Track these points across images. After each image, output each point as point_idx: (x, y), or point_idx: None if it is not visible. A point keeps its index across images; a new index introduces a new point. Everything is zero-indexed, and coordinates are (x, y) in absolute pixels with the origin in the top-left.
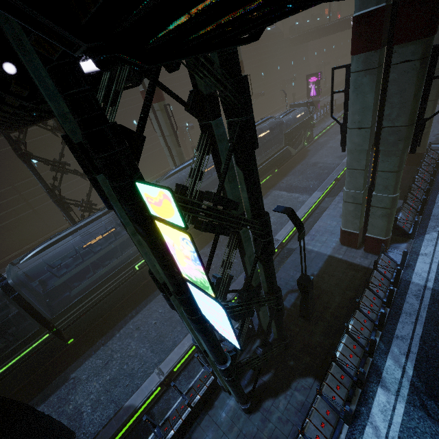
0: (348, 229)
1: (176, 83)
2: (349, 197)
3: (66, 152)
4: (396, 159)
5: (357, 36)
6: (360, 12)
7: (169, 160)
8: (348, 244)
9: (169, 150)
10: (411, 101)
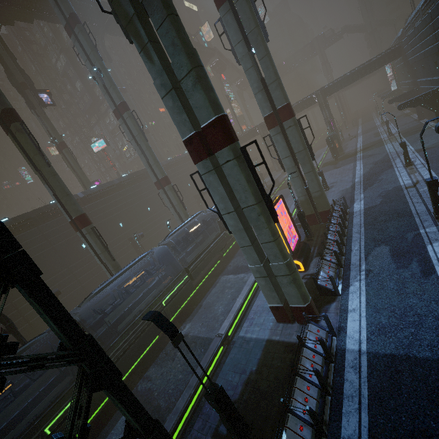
0: (272, 304)
1: (123, 203)
2: (255, 272)
3: (3, 295)
4: (267, 230)
5: (190, 153)
6: (184, 139)
7: (108, 276)
8: (282, 320)
9: (105, 266)
10: (248, 185)
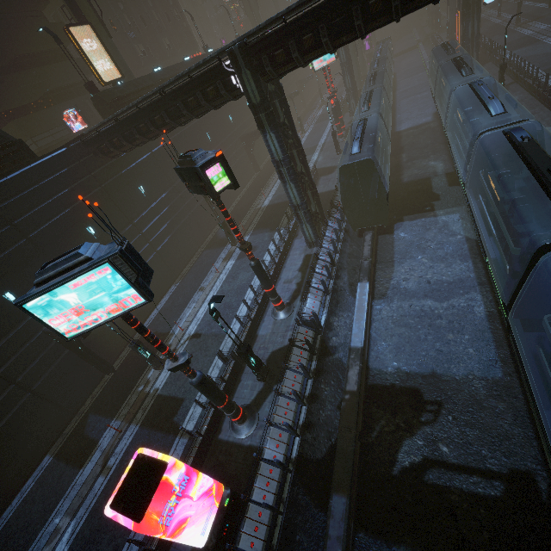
0: None
1: None
2: None
3: None
4: None
5: None
6: None
7: None
8: None
9: None
10: None
